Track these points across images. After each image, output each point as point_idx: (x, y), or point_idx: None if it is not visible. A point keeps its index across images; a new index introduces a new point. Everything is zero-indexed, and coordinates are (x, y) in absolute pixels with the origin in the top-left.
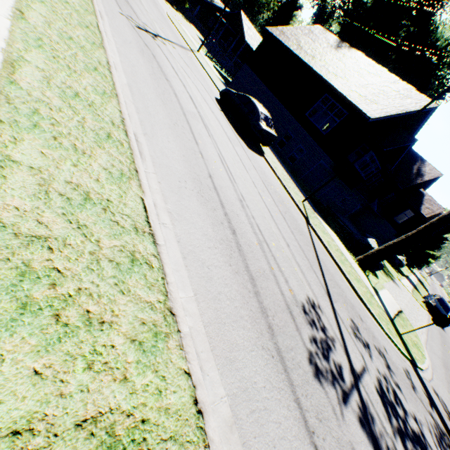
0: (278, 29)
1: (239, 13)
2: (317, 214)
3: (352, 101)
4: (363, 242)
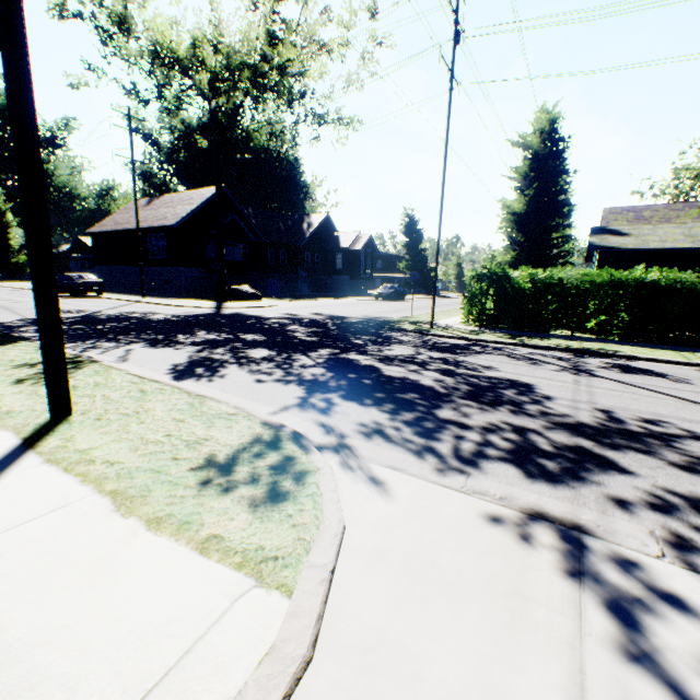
0: (97, 226)
1: (80, 240)
2: (169, 299)
3: (160, 225)
4: (229, 291)
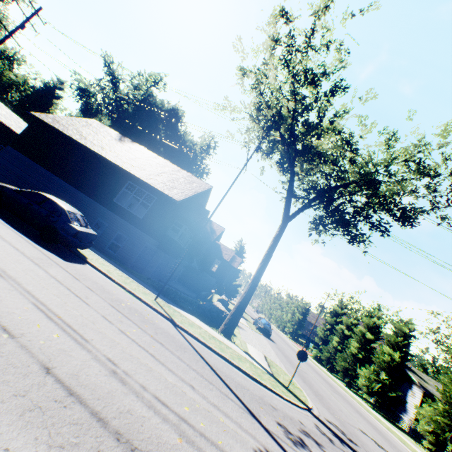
0: (49, 116)
1: None
2: (171, 304)
3: (157, 187)
4: (214, 309)
